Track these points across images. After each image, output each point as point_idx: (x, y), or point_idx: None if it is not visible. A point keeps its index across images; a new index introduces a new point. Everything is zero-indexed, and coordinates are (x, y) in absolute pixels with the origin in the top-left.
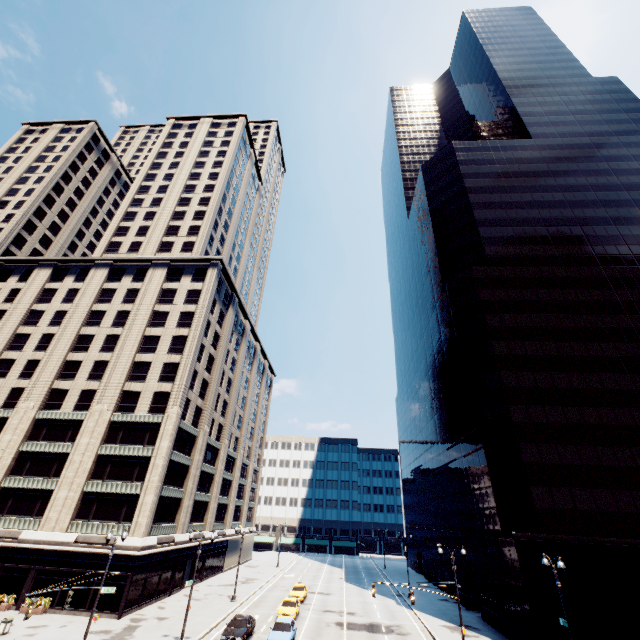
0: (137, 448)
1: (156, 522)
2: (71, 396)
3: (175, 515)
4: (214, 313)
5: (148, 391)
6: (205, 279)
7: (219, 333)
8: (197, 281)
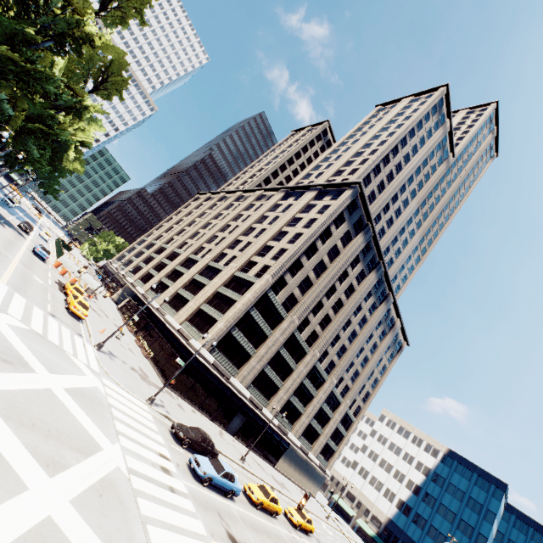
0: (235, 294)
1: (222, 352)
2: (227, 257)
3: (241, 364)
4: (339, 228)
5: (261, 263)
6: (339, 197)
7: (339, 250)
8: (334, 200)
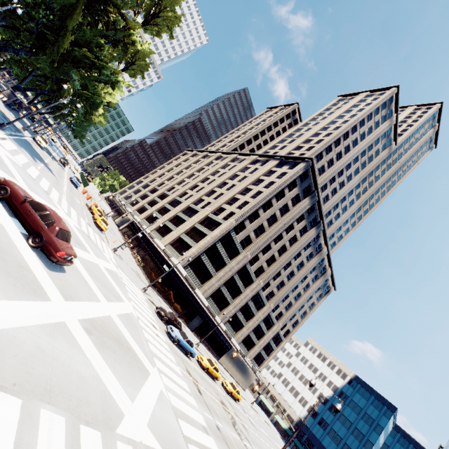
0: (206, 230)
1: (192, 269)
2: (203, 202)
3: (204, 281)
4: (291, 191)
5: (229, 210)
6: (295, 167)
7: (289, 208)
8: (290, 169)
